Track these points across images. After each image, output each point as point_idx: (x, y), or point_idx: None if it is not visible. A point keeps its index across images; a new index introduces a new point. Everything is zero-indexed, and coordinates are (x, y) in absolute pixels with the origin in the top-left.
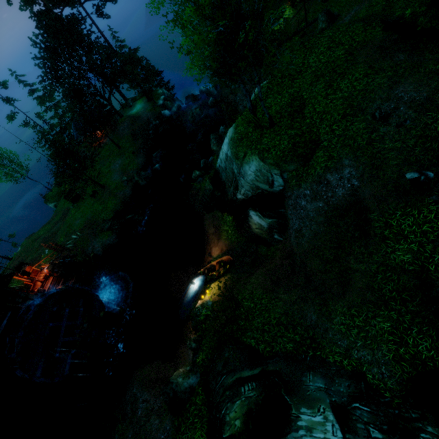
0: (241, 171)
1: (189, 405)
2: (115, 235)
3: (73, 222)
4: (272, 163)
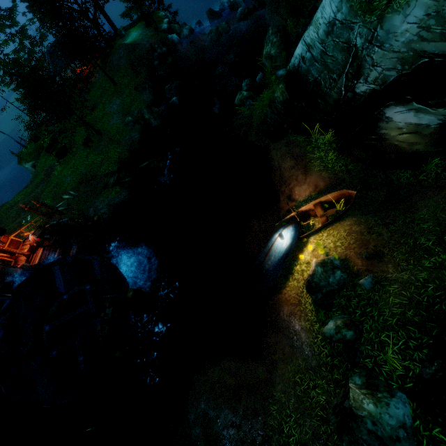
0: (376, 35)
1: None
2: (126, 190)
3: (62, 180)
4: None
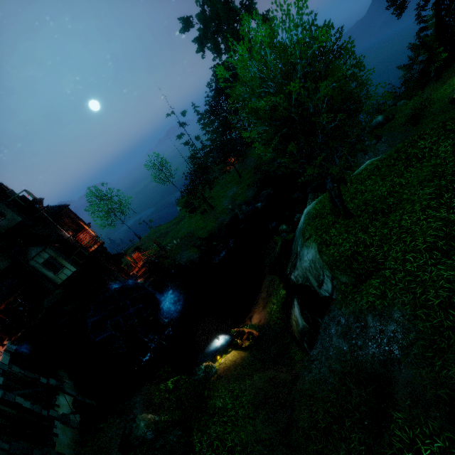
0: (301, 252)
1: (133, 453)
2: (198, 254)
3: (181, 229)
4: (326, 262)
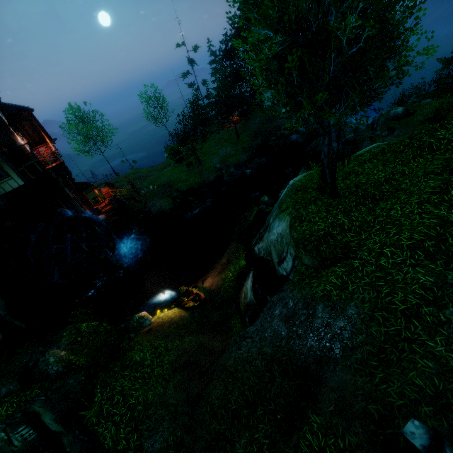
0: (272, 224)
1: (32, 387)
2: (172, 206)
3: (161, 176)
4: (295, 238)
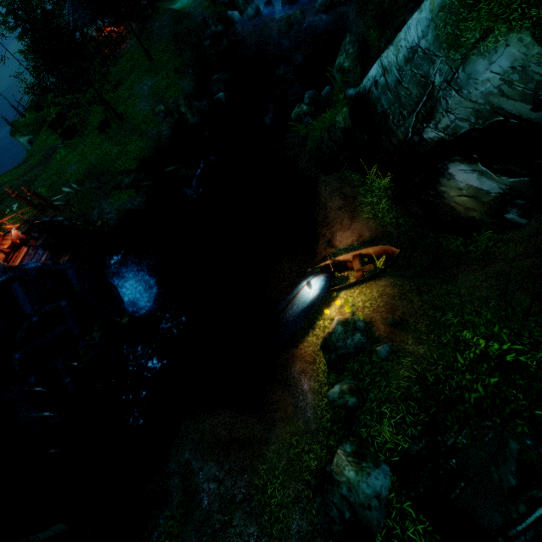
0: (457, 77)
1: (384, 538)
2: (142, 196)
3: (64, 168)
4: None
